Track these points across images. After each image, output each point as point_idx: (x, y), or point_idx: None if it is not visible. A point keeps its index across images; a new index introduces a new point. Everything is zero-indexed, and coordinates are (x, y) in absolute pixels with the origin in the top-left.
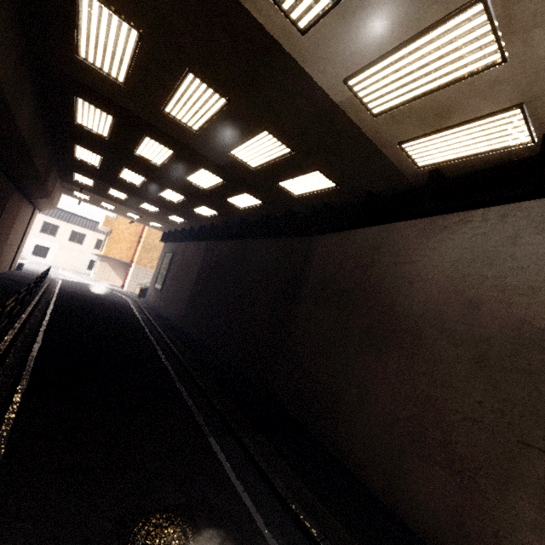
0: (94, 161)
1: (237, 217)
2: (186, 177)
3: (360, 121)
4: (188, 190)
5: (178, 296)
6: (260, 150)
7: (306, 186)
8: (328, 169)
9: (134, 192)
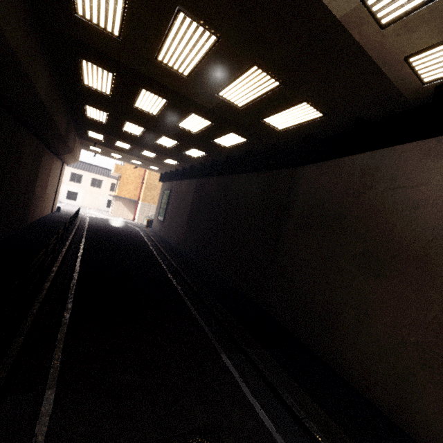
0: (102, 118)
1: (222, 156)
2: (178, 123)
3: (363, 36)
4: (180, 135)
5: (177, 226)
6: (247, 87)
7: (291, 119)
8: (316, 99)
9: (135, 141)
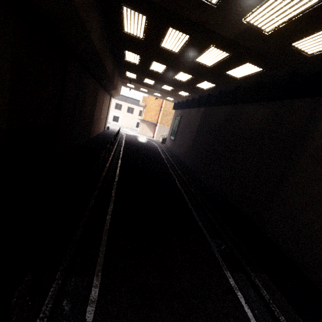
0: (136, 60)
1: (231, 86)
2: (195, 58)
3: None
4: (195, 69)
5: (185, 145)
6: (286, 3)
7: None
8: None
9: (158, 78)
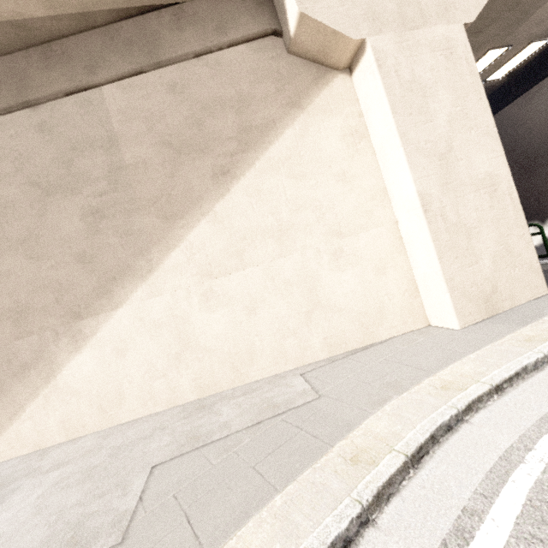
0: None
1: None
2: None
3: None
4: None
5: None
6: None
7: None
8: None
9: None
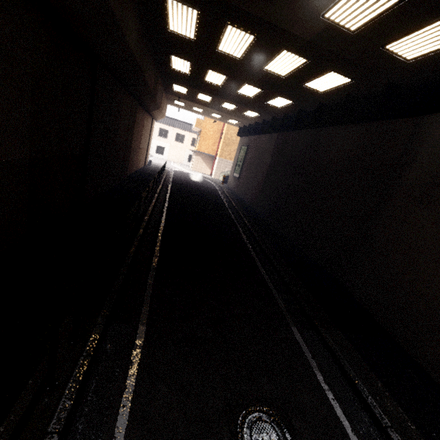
0: (185, 68)
1: (313, 104)
2: (264, 66)
3: None
4: (265, 81)
5: (252, 184)
6: None
7: (435, 39)
8: None
9: (216, 93)
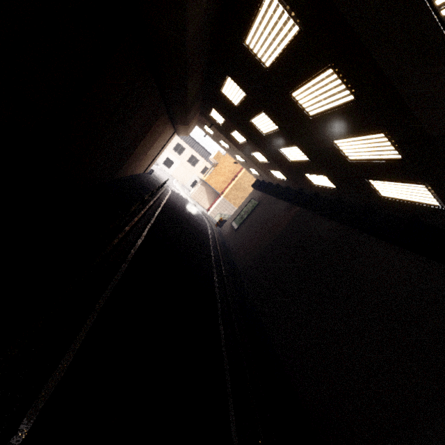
0: (237, 98)
1: (359, 200)
2: (336, 138)
3: None
4: (322, 154)
5: (250, 246)
6: None
7: None
8: None
9: (255, 138)
